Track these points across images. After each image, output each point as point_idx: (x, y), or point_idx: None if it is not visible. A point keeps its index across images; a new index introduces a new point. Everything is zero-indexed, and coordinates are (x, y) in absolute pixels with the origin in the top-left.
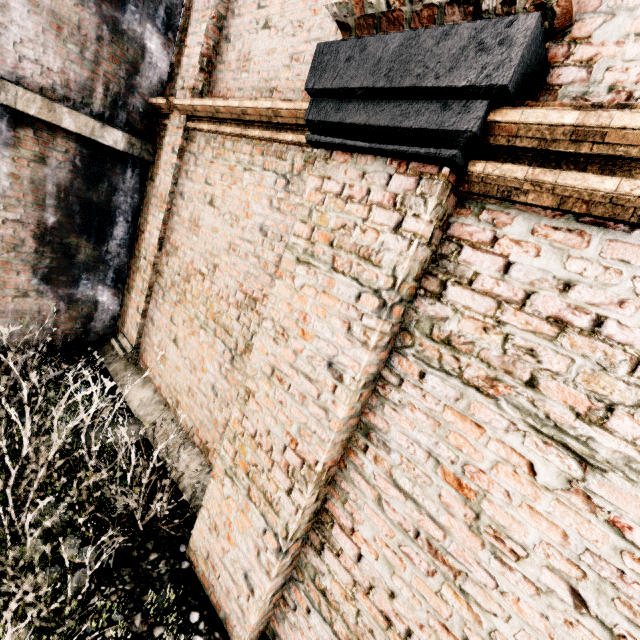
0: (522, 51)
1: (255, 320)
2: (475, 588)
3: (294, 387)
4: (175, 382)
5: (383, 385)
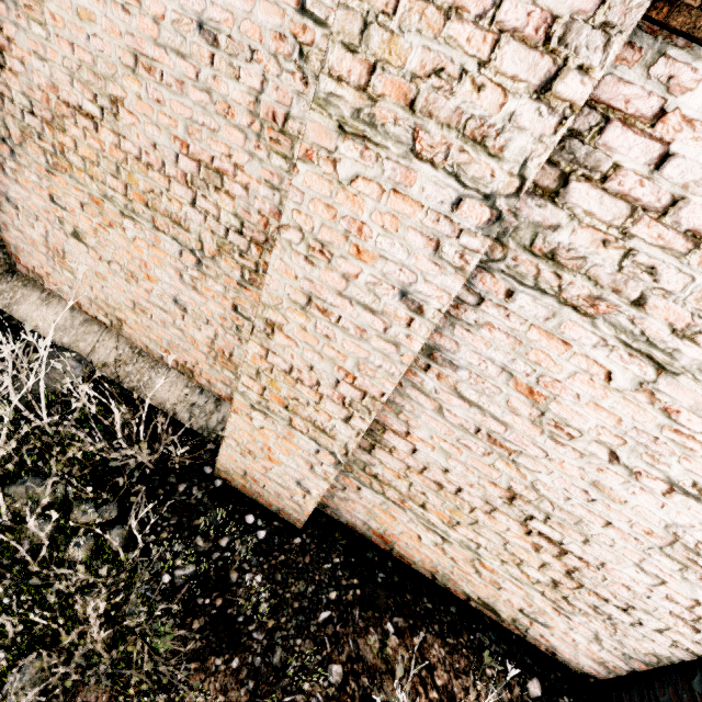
0: None
1: (227, 207)
2: (527, 459)
3: (347, 320)
4: (104, 295)
5: (456, 305)
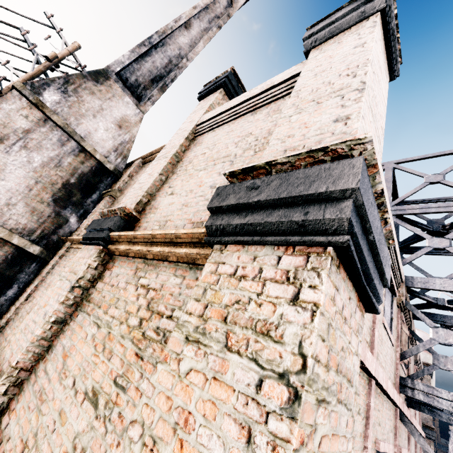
0: (114, 222)
1: None
2: (45, 405)
3: (28, 329)
4: None
5: (65, 325)
